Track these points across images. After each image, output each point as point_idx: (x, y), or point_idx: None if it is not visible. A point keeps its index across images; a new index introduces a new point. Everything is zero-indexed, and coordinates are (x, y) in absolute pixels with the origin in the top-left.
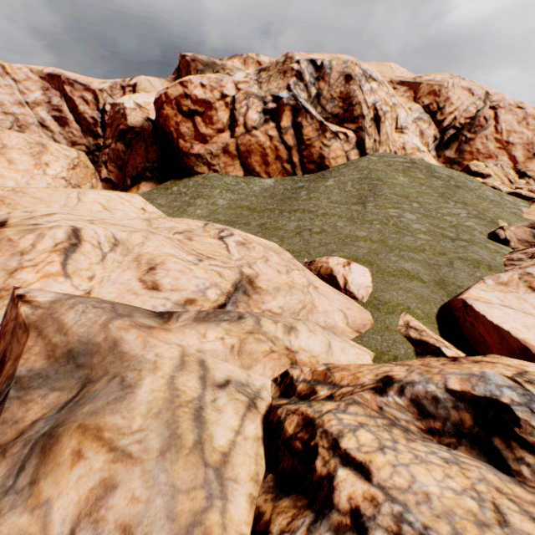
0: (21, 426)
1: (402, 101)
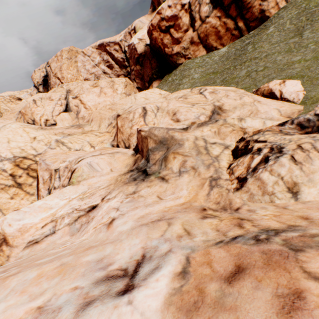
0: (155, 160)
1: None
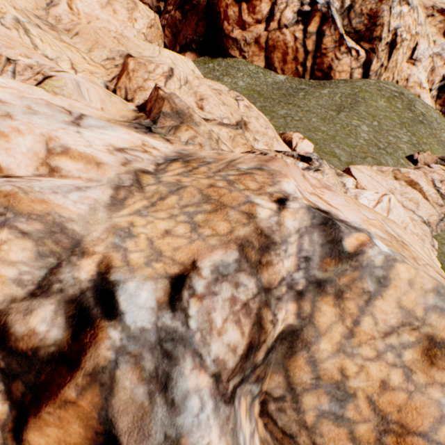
0: (164, 126)
1: (431, 32)
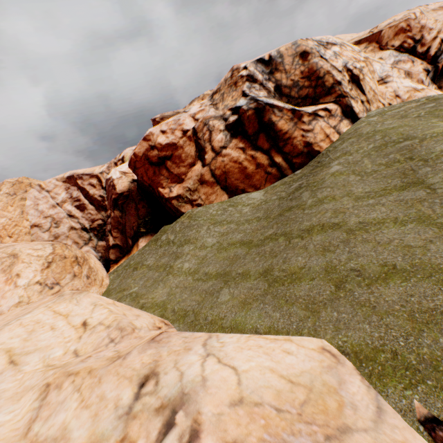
0: None
1: (368, 56)
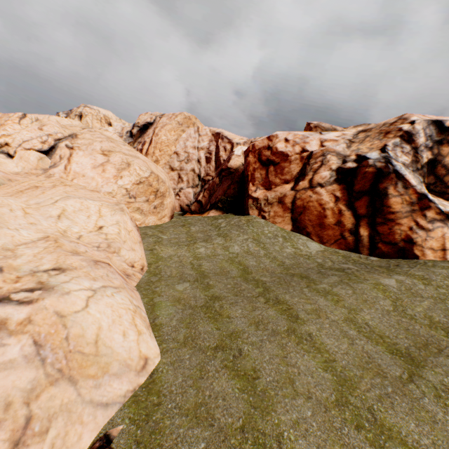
0: None
1: None
